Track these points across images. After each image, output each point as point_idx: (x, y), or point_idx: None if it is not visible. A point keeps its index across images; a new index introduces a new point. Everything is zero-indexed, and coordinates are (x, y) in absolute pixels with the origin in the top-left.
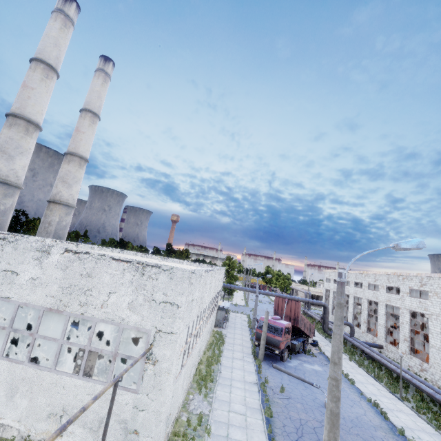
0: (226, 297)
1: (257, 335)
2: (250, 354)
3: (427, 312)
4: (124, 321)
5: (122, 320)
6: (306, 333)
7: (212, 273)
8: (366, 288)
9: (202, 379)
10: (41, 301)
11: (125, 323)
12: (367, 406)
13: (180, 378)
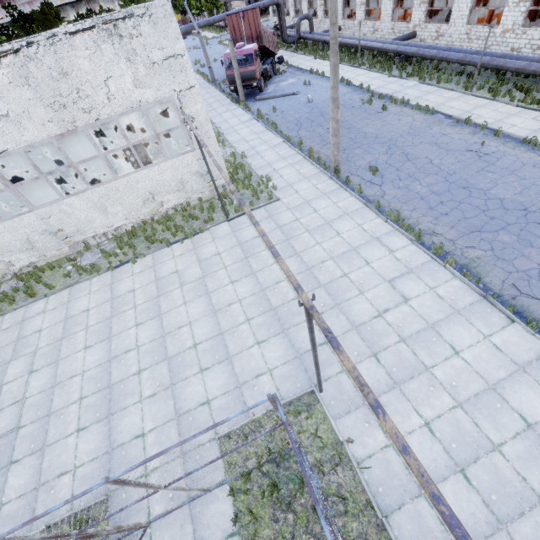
0: None
1: (230, 79)
2: (231, 103)
3: None
4: (142, 102)
5: (139, 102)
6: (271, 50)
7: None
8: None
9: None
10: (43, 133)
11: (145, 103)
12: None
13: None
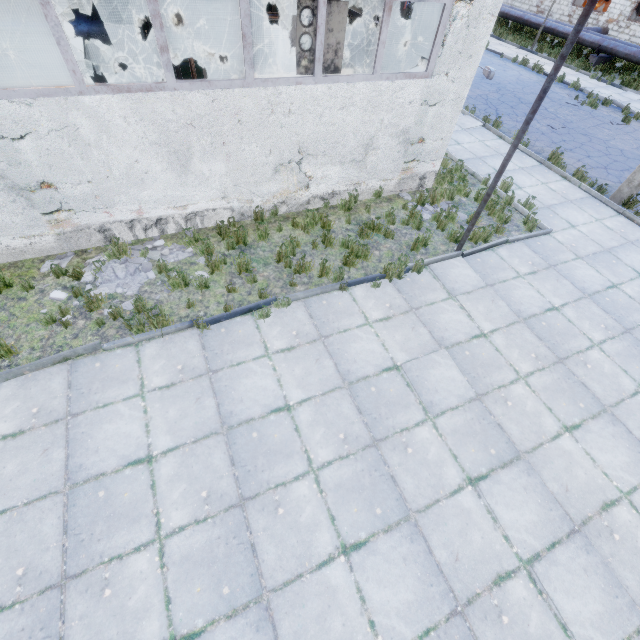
0: None
1: None
2: None
3: None
4: None
5: None
6: None
7: None
8: None
9: None
10: None
11: None
12: (516, 67)
13: None
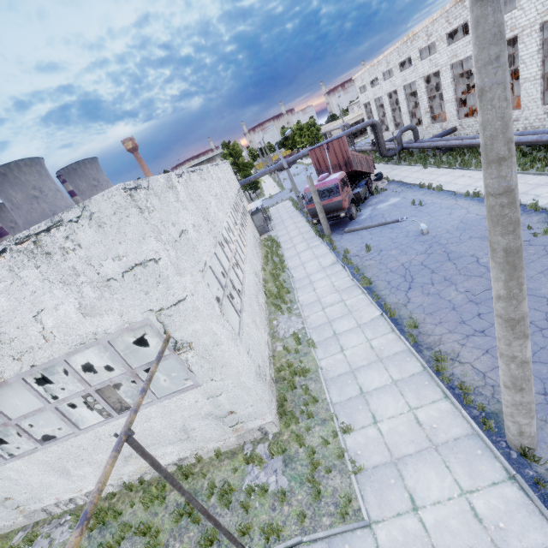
0: (255, 196)
1: (311, 213)
2: (314, 237)
3: (515, 32)
4: (99, 334)
5: (94, 335)
6: (365, 171)
7: (202, 174)
8: (417, 61)
9: (277, 297)
10: None
11: (103, 335)
12: (467, 203)
13: (245, 327)
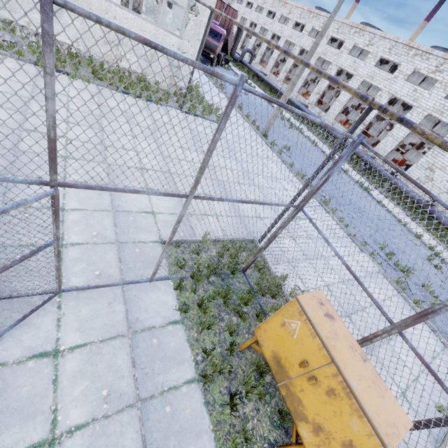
0: None
1: None
2: None
3: None
4: None
5: None
6: (228, 48)
7: None
8: (277, 20)
9: None
10: None
11: None
12: (262, 99)
13: None
